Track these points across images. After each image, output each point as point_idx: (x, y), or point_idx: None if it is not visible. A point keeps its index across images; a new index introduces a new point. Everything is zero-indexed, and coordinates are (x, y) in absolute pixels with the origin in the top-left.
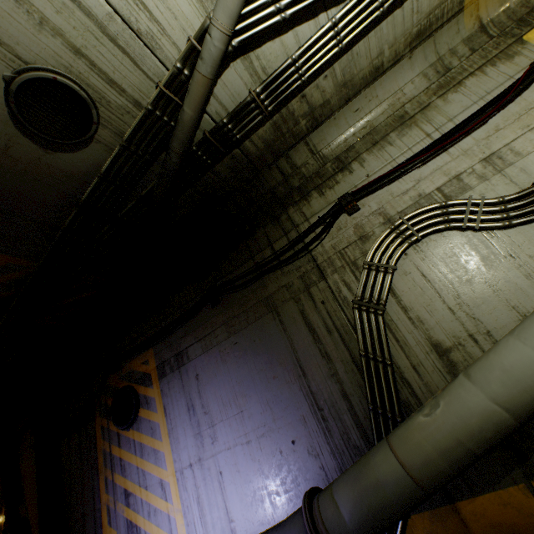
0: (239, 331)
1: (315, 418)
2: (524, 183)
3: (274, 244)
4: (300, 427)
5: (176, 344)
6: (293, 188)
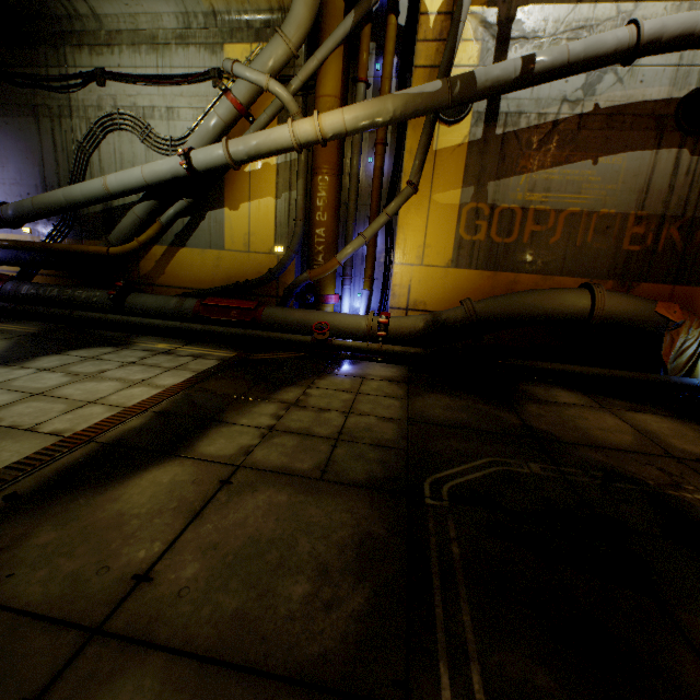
0: (12, 117)
1: (43, 189)
2: (172, 134)
3: (50, 68)
4: (34, 190)
5: None
6: (75, 31)
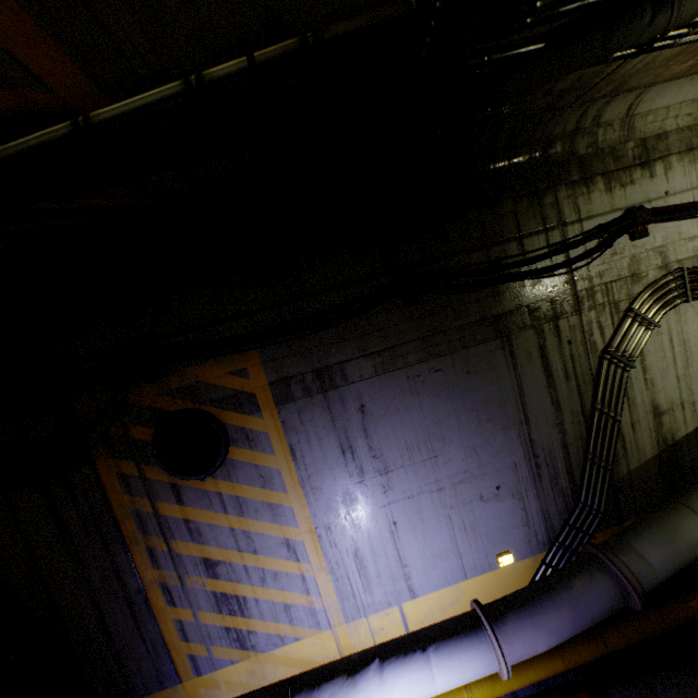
0: (447, 355)
1: (528, 465)
2: None
3: (526, 237)
4: (509, 474)
5: (318, 352)
6: (575, 156)
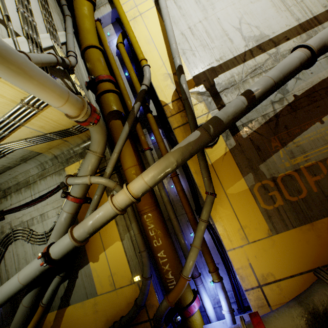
0: None
1: None
2: (46, 229)
3: None
4: None
5: None
6: None
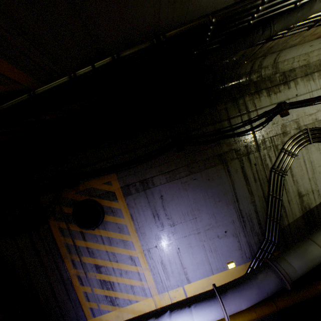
0: (198, 172)
1: (239, 221)
2: None
3: (231, 119)
4: (230, 225)
5: (141, 173)
6: (251, 82)
